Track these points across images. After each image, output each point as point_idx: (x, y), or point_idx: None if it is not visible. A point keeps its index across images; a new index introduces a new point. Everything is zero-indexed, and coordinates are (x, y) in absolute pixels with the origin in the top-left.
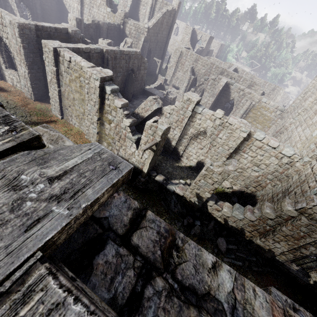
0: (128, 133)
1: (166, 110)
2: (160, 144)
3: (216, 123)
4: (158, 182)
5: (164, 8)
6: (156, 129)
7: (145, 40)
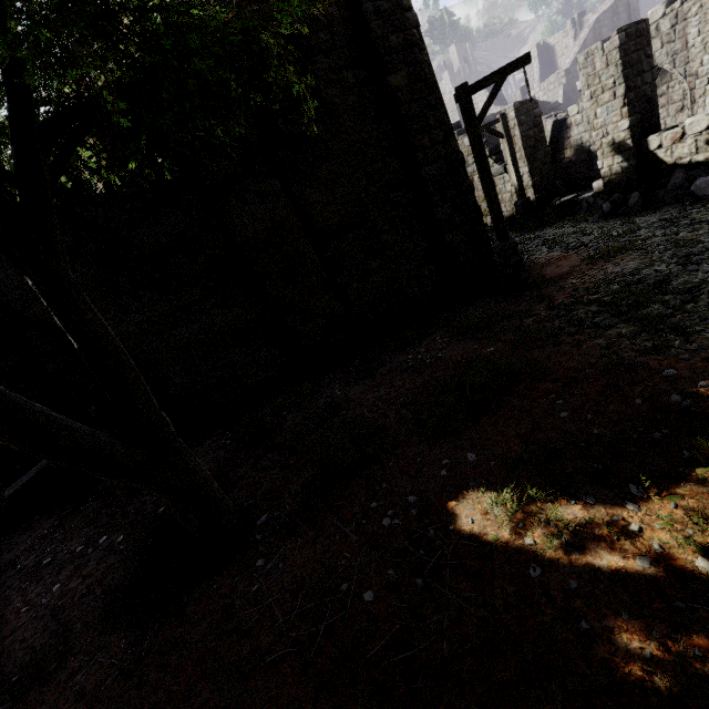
0: (493, 168)
1: (570, 113)
2: (530, 136)
3: (663, 31)
4: (562, 205)
5: (591, 17)
6: (506, 114)
7: (567, 91)
